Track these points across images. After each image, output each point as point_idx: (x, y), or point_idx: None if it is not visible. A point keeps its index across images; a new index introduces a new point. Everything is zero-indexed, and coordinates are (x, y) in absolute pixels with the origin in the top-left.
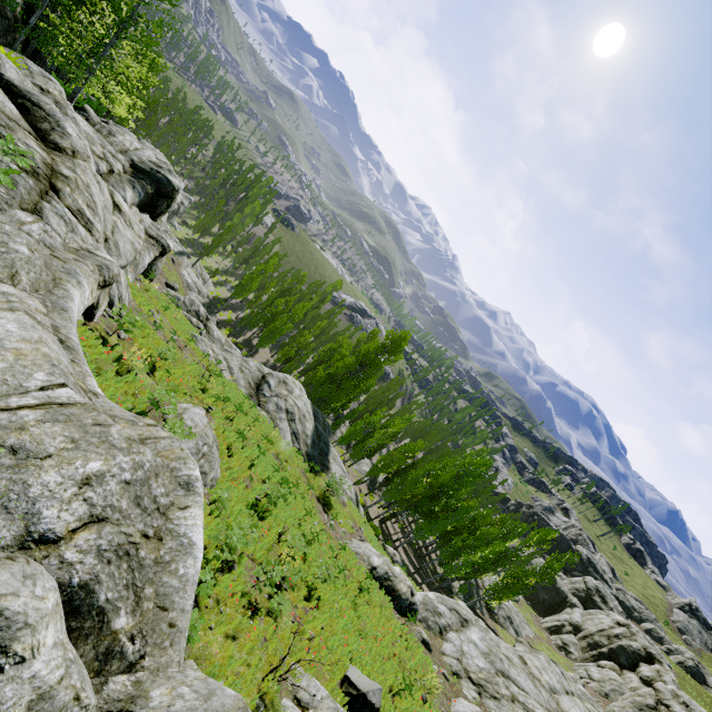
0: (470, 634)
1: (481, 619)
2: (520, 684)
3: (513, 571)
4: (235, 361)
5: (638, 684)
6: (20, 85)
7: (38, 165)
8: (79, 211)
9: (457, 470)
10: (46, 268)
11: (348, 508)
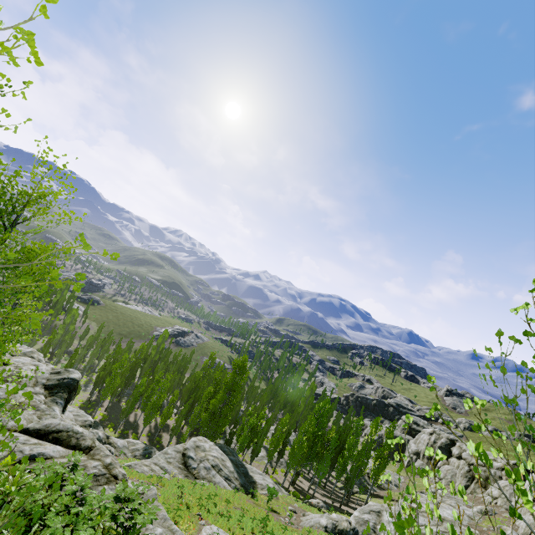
0: (385, 518)
1: (377, 496)
2: (419, 523)
3: (375, 455)
4: (160, 459)
5: (457, 462)
6: (39, 425)
7: (105, 472)
8: (122, 475)
9: (315, 417)
10: (164, 528)
11: (281, 498)
